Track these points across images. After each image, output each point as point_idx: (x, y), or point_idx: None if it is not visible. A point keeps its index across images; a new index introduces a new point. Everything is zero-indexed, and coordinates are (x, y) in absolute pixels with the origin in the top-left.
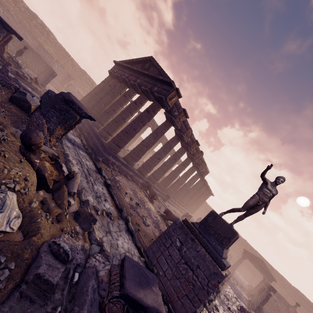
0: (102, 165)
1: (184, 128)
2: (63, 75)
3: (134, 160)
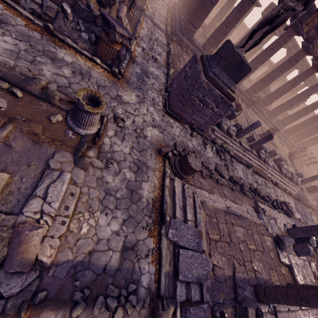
0: (175, 45)
1: None
2: None
3: (211, 45)
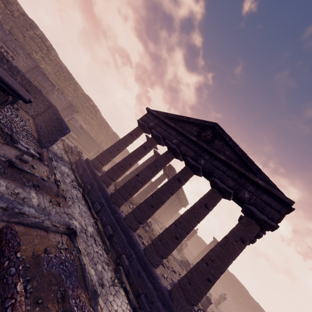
0: None
1: None
2: (63, 104)
3: None
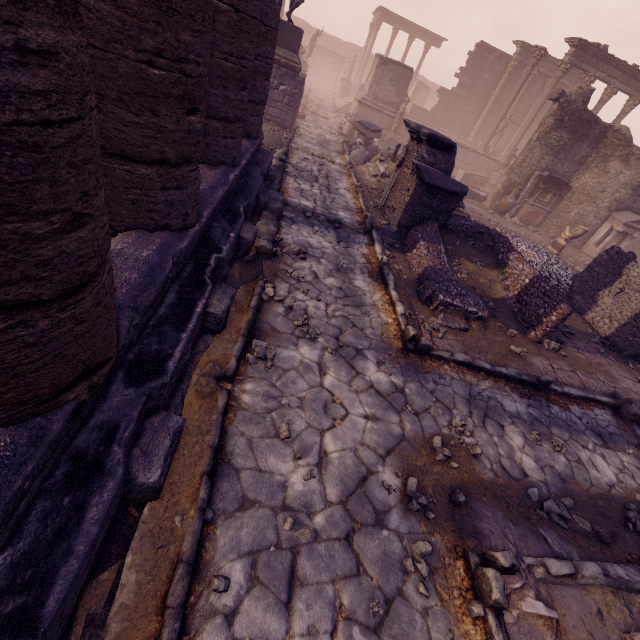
0: None
1: None
2: None
3: None
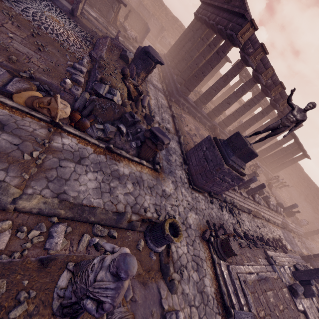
0: (174, 104)
1: (262, 67)
2: (157, 28)
3: (203, 103)
